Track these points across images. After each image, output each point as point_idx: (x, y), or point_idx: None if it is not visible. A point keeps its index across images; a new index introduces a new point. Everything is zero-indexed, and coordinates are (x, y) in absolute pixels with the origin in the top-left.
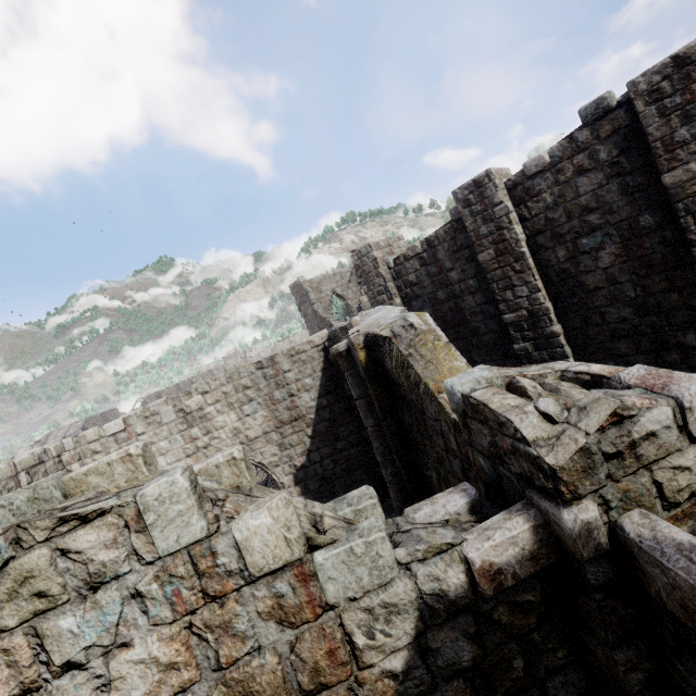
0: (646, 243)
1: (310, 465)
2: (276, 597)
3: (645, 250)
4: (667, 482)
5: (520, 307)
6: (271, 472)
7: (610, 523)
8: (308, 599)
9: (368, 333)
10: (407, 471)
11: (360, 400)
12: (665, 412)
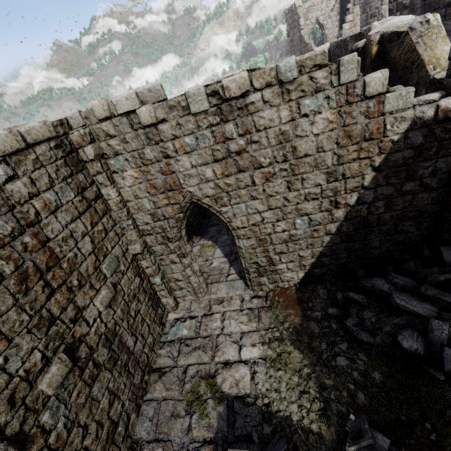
0: None
1: None
2: (368, 107)
3: None
4: None
5: None
6: None
7: None
8: (377, 110)
9: (384, 33)
10: None
11: None
12: None
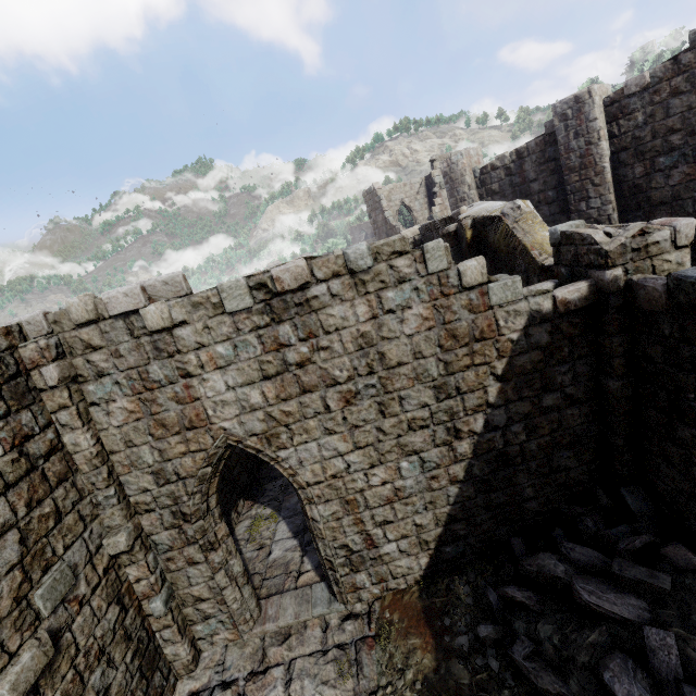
0: None
1: None
2: (470, 300)
3: None
4: (658, 266)
5: (590, 217)
6: None
7: (626, 280)
8: (482, 303)
9: (476, 217)
10: None
11: None
12: (666, 233)
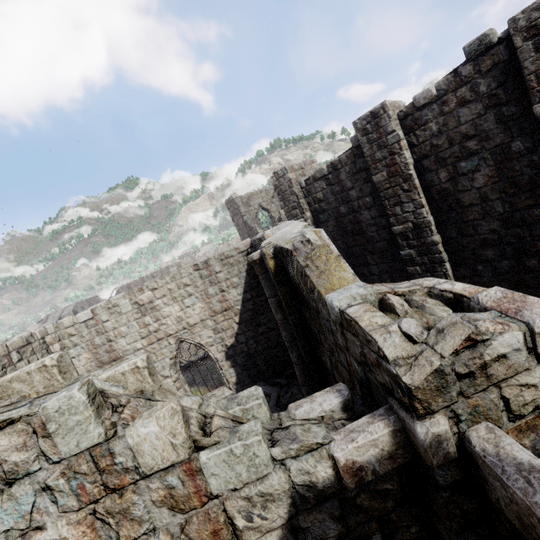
0: (516, 165)
1: (238, 345)
2: (168, 489)
3: (514, 172)
4: (513, 397)
5: (407, 220)
6: (207, 350)
7: (459, 434)
8: (195, 490)
9: (276, 245)
10: (308, 355)
11: (271, 299)
12: (516, 336)
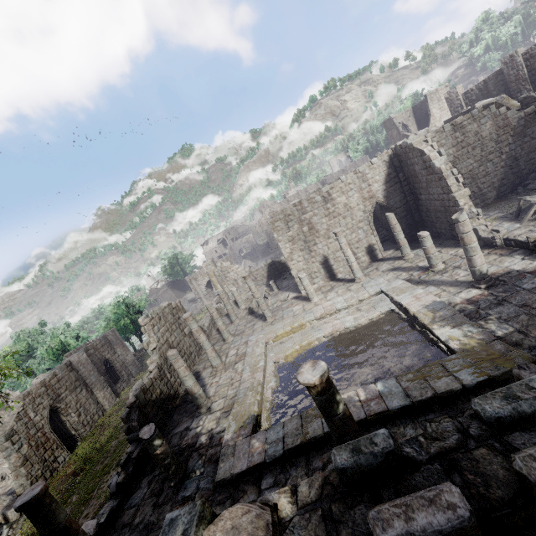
0: None
1: None
2: (502, 117)
3: None
4: None
5: None
6: None
7: None
8: (505, 118)
9: (483, 106)
10: None
11: None
12: None
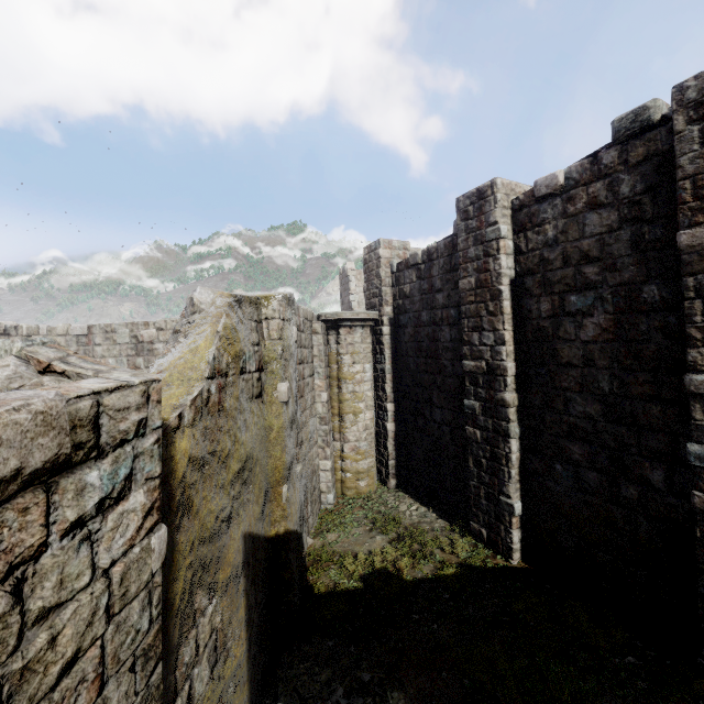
0: (642, 323)
1: None
2: None
3: (638, 333)
4: None
5: (481, 356)
6: None
7: None
8: None
9: None
10: None
11: None
12: None
